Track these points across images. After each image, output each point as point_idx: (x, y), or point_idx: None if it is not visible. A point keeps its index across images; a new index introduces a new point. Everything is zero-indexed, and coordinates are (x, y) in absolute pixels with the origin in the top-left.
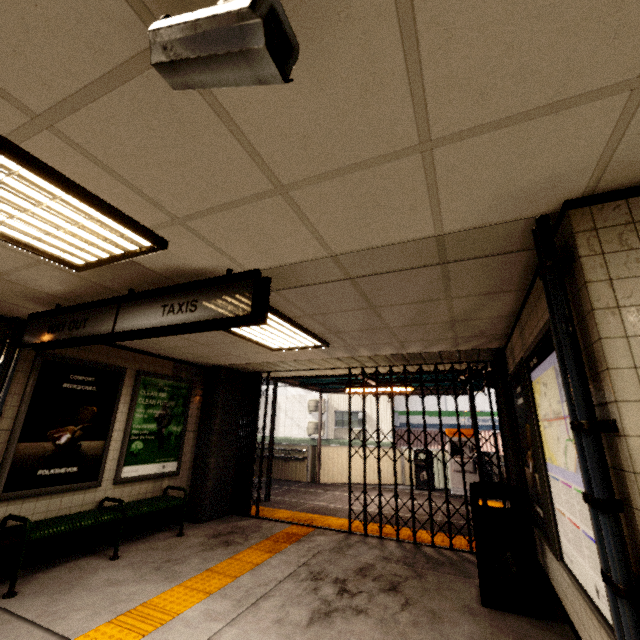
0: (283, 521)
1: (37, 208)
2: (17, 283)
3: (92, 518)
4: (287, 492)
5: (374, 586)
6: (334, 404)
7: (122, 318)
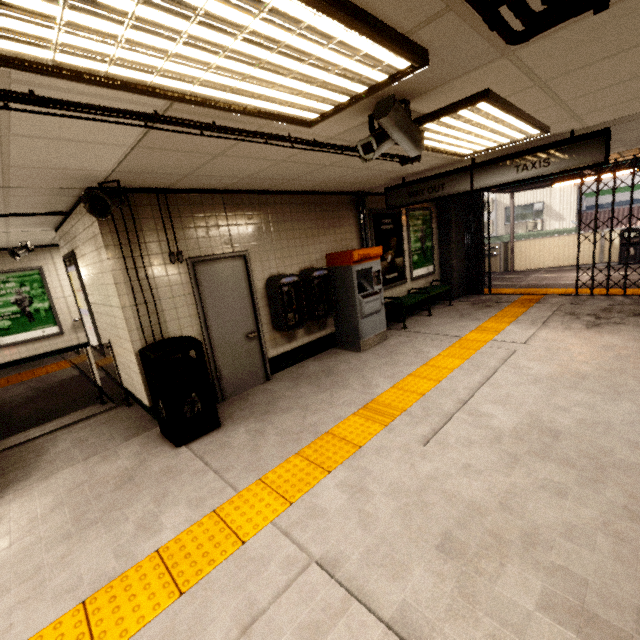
0: (513, 294)
1: (495, 136)
2: (400, 172)
3: (418, 297)
4: (492, 280)
5: (620, 315)
6: (503, 201)
7: (477, 180)
